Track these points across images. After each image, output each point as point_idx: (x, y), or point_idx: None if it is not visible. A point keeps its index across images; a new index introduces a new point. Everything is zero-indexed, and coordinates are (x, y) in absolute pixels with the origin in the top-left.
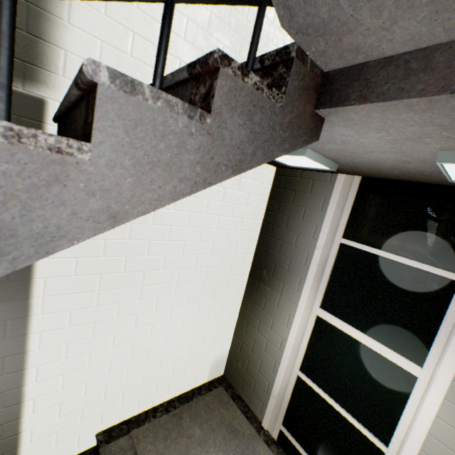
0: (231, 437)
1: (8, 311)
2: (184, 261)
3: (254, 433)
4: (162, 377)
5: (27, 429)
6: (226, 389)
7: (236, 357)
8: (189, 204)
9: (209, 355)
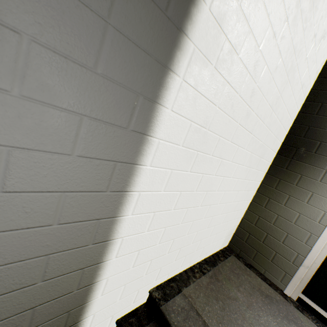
0: (268, 302)
1: (146, 77)
2: (265, 113)
3: (283, 299)
4: (204, 238)
5: (103, 278)
6: (237, 258)
7: (248, 230)
8: (298, 39)
9: (230, 224)
